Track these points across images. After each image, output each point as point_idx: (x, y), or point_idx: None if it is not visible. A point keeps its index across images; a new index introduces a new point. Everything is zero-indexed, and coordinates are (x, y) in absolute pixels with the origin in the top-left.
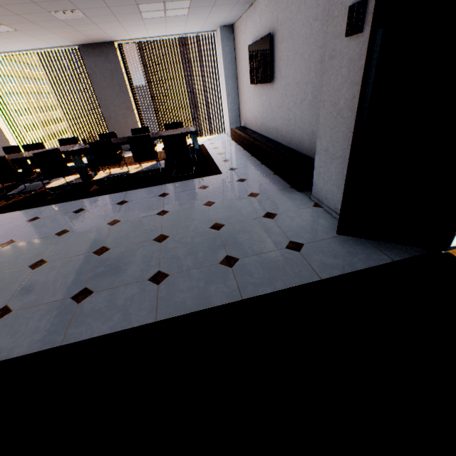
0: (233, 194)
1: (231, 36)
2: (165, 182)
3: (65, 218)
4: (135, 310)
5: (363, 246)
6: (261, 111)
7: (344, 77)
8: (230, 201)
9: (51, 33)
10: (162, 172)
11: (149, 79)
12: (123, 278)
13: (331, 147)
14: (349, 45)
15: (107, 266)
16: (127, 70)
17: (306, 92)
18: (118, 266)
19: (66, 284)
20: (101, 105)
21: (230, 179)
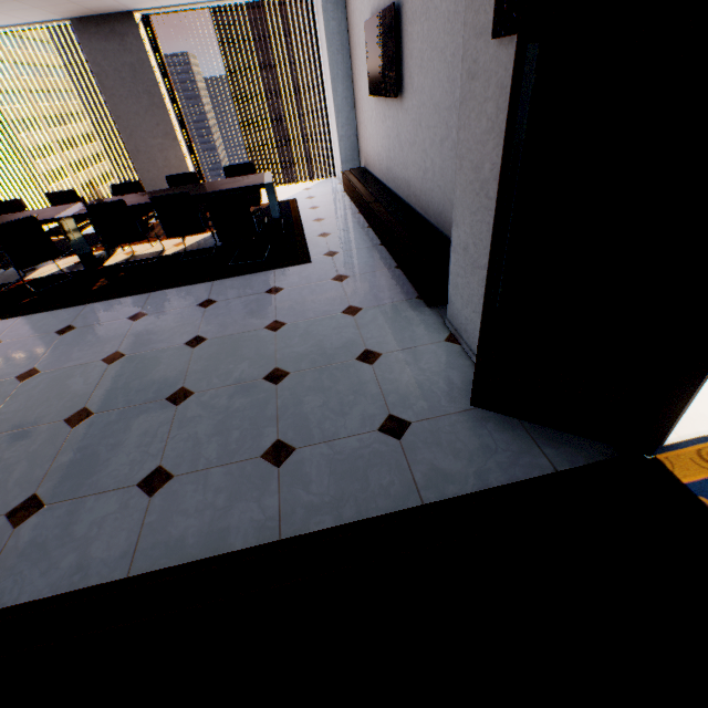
0: (319, 307)
1: (341, 0)
2: (215, 277)
3: (41, 344)
4: (100, 549)
5: (511, 435)
6: (387, 146)
7: (491, 119)
8: (311, 322)
9: (9, 1)
10: (216, 254)
11: (231, 67)
12: (99, 478)
13: (472, 246)
14: (498, 57)
15: (80, 451)
16: (163, 64)
17: (448, 126)
18: (97, 453)
19: (6, 485)
20: (121, 128)
21: (321, 276)
